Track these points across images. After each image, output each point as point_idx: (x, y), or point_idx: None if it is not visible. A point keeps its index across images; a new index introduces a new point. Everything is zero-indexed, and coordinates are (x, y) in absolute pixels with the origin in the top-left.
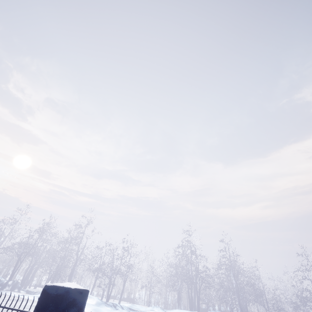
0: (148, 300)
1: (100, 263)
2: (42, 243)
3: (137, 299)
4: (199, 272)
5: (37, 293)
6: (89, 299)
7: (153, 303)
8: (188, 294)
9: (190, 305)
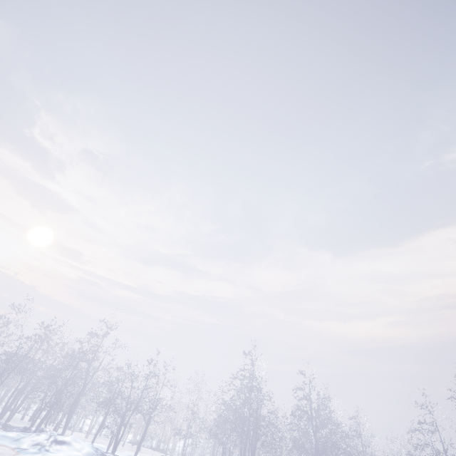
0: (193, 453)
1: (114, 392)
2: (42, 355)
3: (180, 450)
4: (259, 418)
5: (16, 429)
6: (77, 446)
7: None
8: (241, 452)
9: None
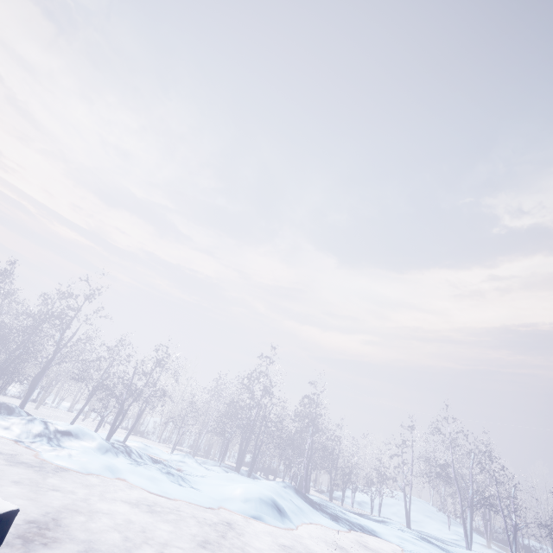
0: (161, 434)
1: (104, 372)
2: None
3: (141, 427)
4: (267, 420)
5: None
6: (88, 438)
7: (167, 438)
8: (241, 446)
9: (239, 461)
